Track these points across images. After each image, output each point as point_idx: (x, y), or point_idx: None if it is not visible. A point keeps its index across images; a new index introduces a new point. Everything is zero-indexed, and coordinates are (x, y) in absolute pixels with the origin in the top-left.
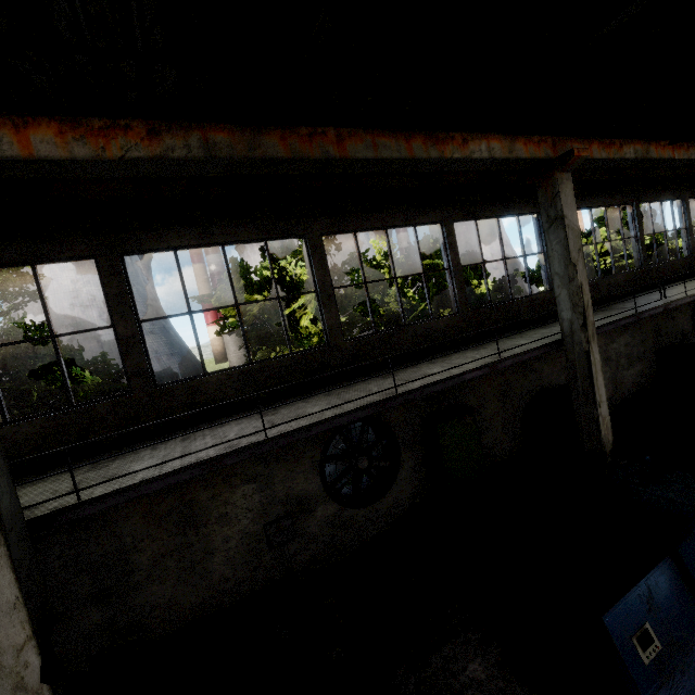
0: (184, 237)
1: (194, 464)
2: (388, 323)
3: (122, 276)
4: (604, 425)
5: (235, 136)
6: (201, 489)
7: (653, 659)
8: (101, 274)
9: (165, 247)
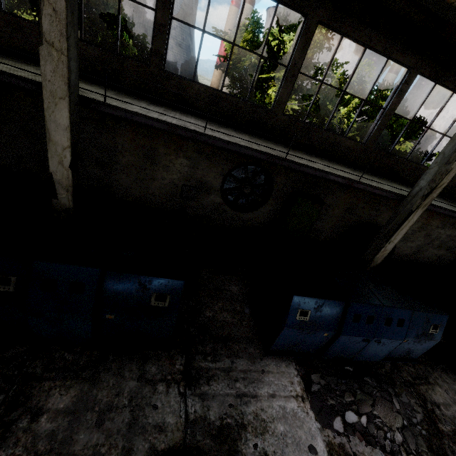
0: None
1: (163, 121)
2: None
3: None
4: (382, 253)
5: None
6: (162, 145)
7: (301, 320)
8: None
9: None
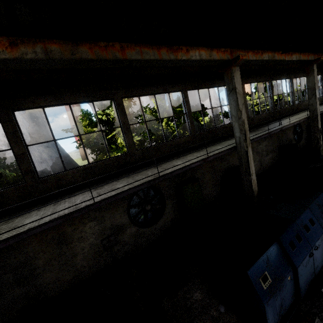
0: (47, 100)
1: (56, 218)
2: (162, 139)
3: (14, 122)
4: (254, 183)
5: (62, 46)
6: (68, 226)
7: (268, 286)
8: (1, 121)
9: (37, 106)
